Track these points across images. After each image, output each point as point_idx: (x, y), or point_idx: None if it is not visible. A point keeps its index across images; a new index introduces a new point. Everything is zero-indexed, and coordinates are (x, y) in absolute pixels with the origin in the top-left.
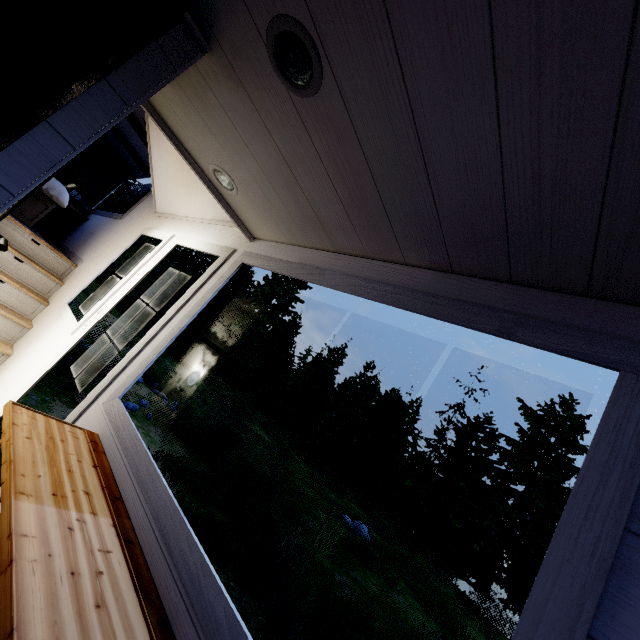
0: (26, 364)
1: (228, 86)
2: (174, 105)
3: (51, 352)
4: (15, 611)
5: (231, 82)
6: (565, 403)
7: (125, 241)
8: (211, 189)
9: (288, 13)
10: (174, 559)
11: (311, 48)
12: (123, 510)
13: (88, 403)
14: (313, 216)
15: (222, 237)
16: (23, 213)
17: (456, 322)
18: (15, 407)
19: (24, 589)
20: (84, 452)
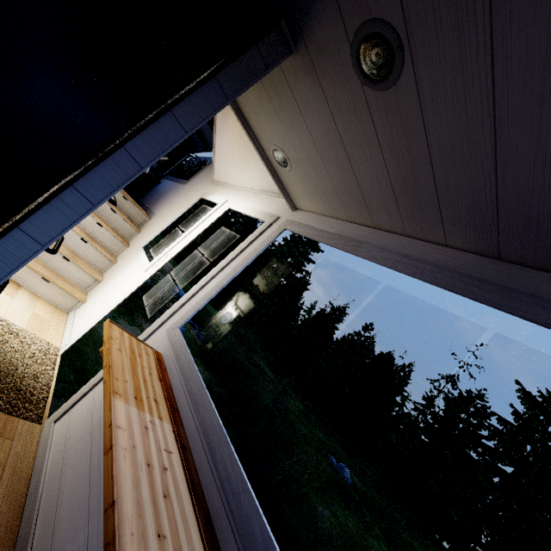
0: (111, 290)
1: (305, 81)
2: (252, 96)
3: (129, 283)
4: (115, 487)
5: (308, 77)
6: None
7: (188, 202)
8: (267, 165)
9: (381, 17)
10: (219, 471)
11: (397, 47)
12: (179, 420)
13: (155, 328)
14: (358, 194)
15: (267, 205)
16: None
17: (503, 309)
18: (111, 324)
19: (119, 470)
20: (153, 367)
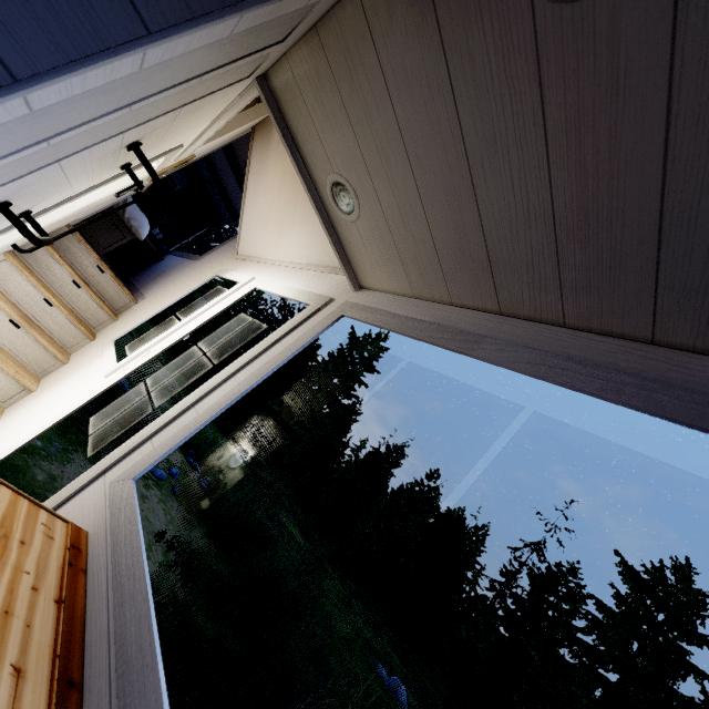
0: (44, 405)
1: (405, 21)
2: (303, 82)
3: (75, 395)
4: None
5: (414, 11)
6: (680, 570)
7: (196, 281)
8: (320, 212)
9: None
10: None
11: None
12: None
13: (91, 477)
14: (479, 251)
15: (315, 283)
16: (98, 240)
17: None
18: None
19: None
20: (51, 568)
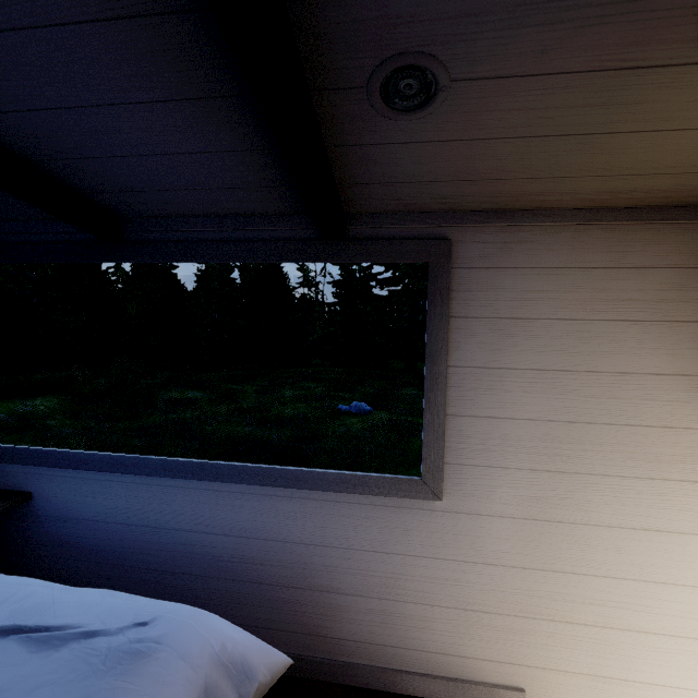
0: None
1: None
2: None
3: None
4: None
5: None
6: None
7: None
8: None
9: None
10: None
11: None
12: None
13: None
14: None
15: None
16: None
17: None
18: None
19: None
20: None
